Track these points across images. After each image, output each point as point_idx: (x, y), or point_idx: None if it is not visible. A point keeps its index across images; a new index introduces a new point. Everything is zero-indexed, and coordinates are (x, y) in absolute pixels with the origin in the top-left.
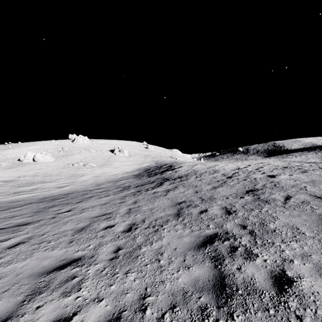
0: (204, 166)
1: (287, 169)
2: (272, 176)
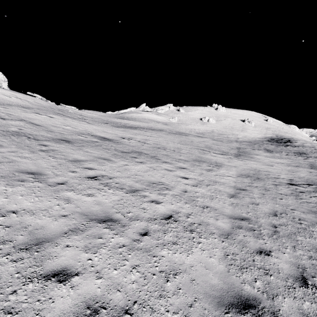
0: (310, 145)
1: None
2: None
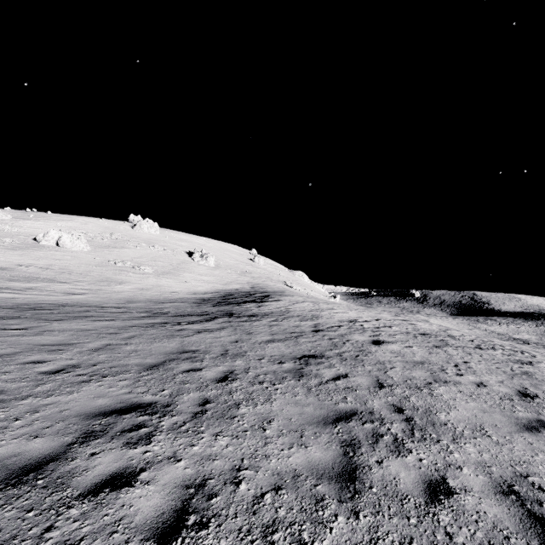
0: (309, 307)
1: (420, 337)
2: (379, 342)
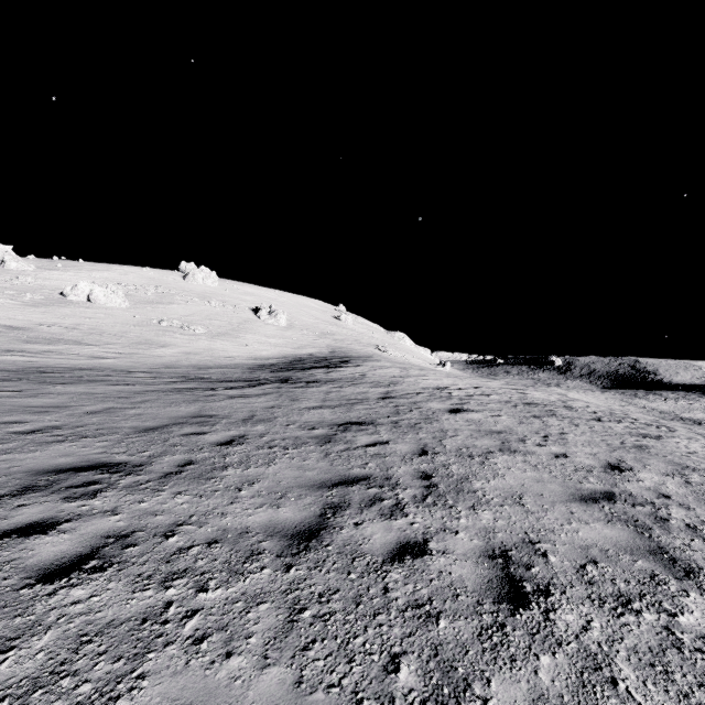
0: (393, 373)
1: (521, 407)
2: (458, 410)
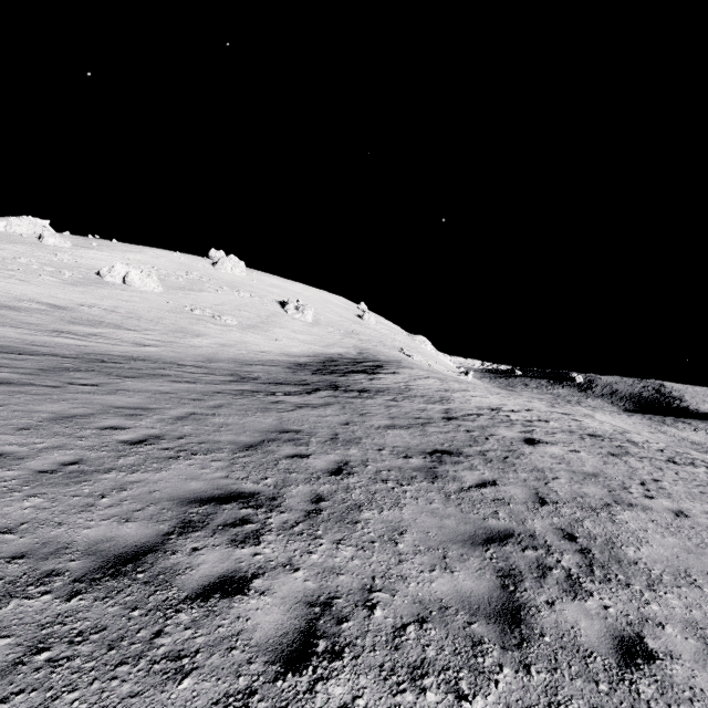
0: (436, 385)
1: (589, 440)
2: (533, 441)
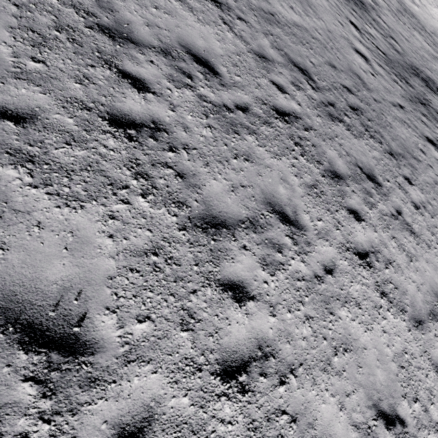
0: None
1: None
2: None
